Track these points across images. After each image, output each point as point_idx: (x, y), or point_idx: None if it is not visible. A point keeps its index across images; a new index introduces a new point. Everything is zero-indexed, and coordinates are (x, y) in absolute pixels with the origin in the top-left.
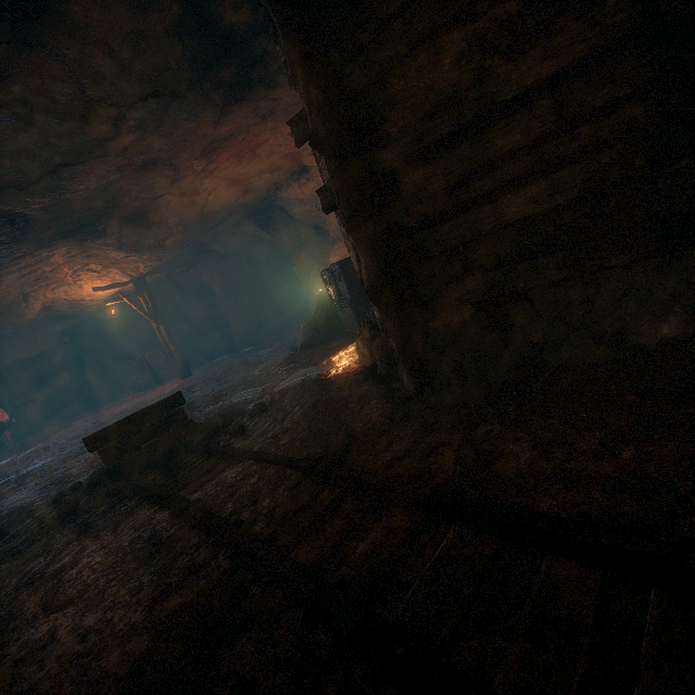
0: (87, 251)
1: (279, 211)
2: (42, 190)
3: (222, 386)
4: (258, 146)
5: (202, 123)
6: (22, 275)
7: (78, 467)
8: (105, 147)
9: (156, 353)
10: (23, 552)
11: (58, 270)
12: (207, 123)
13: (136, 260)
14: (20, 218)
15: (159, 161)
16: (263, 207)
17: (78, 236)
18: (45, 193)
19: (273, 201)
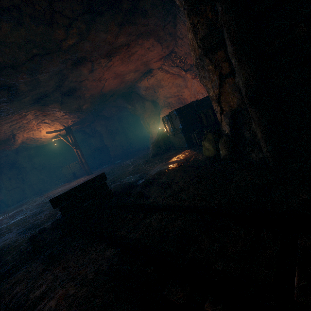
0: (44, 112)
1: (135, 94)
2: (25, 70)
3: (112, 176)
4: (132, 54)
5: (109, 34)
6: (12, 124)
7: (41, 219)
8: (59, 45)
9: (75, 164)
10: (10, 276)
11: (30, 123)
12: (112, 34)
13: (67, 117)
14: (13, 88)
15: (85, 58)
16: (127, 92)
17: (41, 102)
18: (26, 72)
19: (132, 89)
